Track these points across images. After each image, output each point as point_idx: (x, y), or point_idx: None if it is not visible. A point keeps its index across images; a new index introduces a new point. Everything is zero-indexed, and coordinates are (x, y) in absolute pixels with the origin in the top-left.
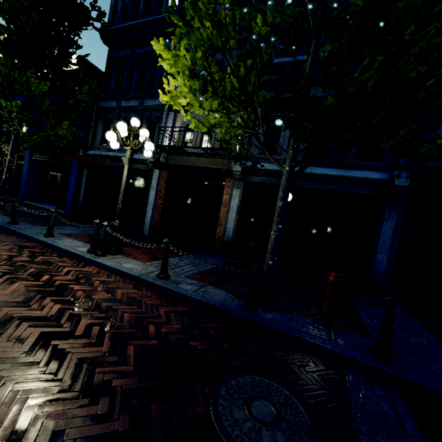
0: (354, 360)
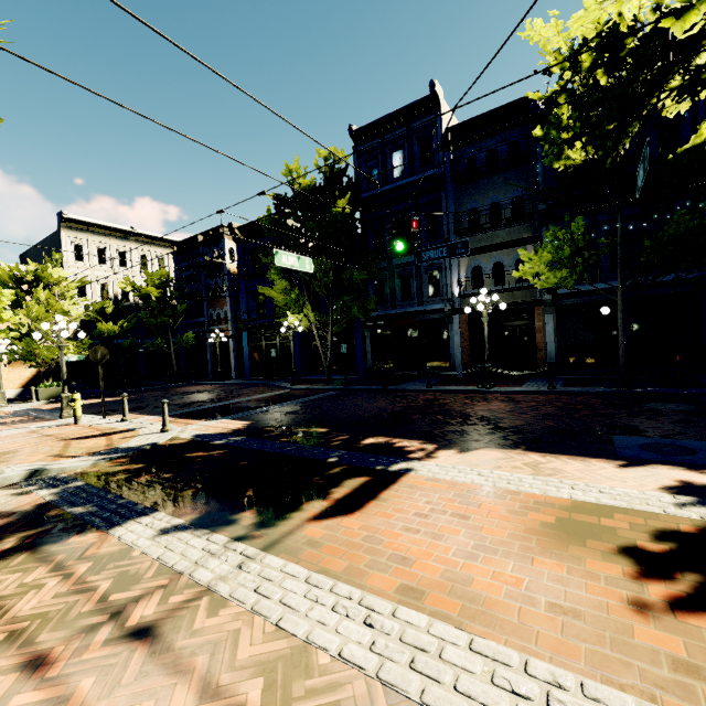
0: (705, 394)
